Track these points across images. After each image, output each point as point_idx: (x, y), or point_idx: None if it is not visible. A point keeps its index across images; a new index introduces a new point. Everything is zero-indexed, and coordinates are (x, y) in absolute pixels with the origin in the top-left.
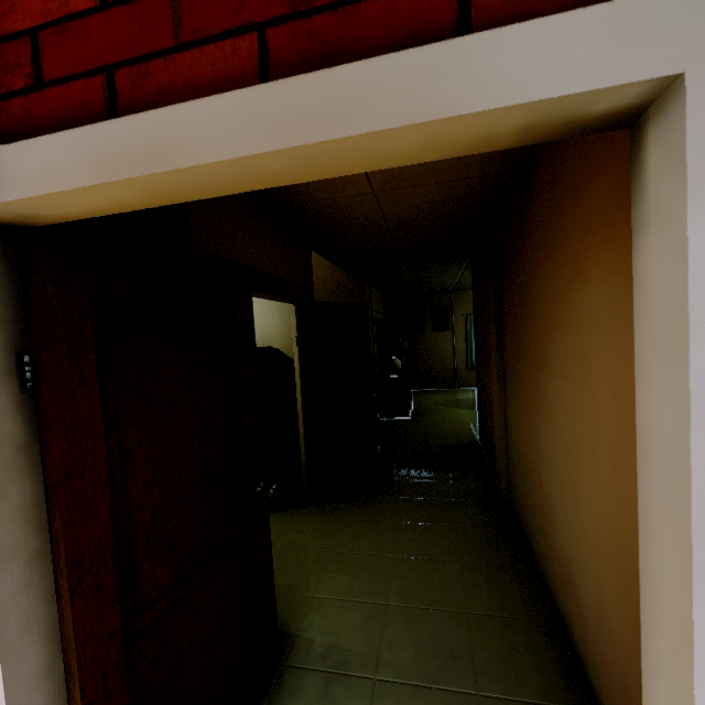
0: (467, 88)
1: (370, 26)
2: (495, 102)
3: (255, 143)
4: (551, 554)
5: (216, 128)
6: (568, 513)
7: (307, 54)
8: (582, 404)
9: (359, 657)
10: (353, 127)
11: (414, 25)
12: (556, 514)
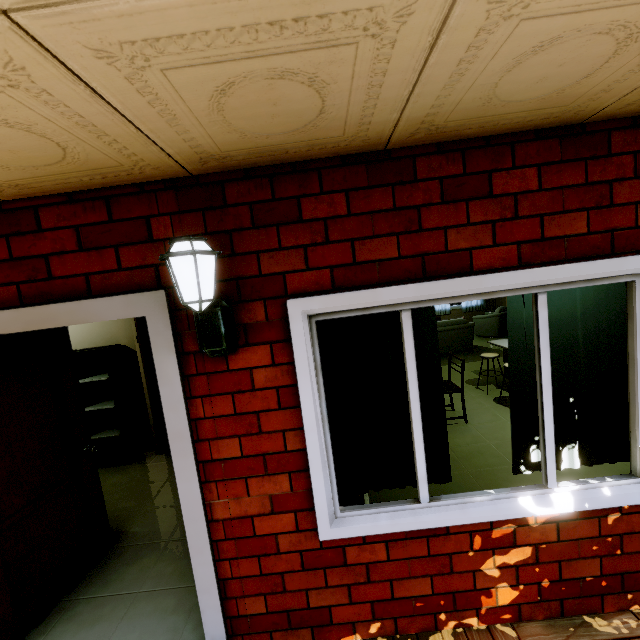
0: (88, 315)
1: (59, 288)
2: (97, 320)
3: (18, 328)
4: None
5: (2, 322)
6: None
7: (37, 294)
8: None
9: (163, 533)
10: (53, 325)
11: (73, 289)
12: None
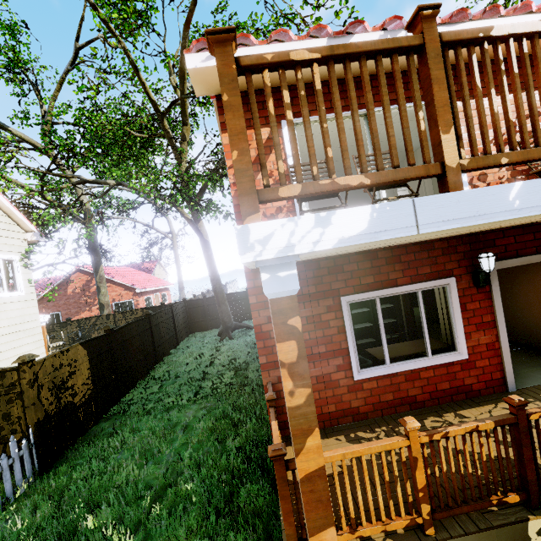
0: None
1: None
2: None
3: (540, 260)
4: (517, 331)
5: (535, 259)
6: (527, 316)
7: None
8: (532, 290)
9: None
10: None
11: None
12: (520, 319)
